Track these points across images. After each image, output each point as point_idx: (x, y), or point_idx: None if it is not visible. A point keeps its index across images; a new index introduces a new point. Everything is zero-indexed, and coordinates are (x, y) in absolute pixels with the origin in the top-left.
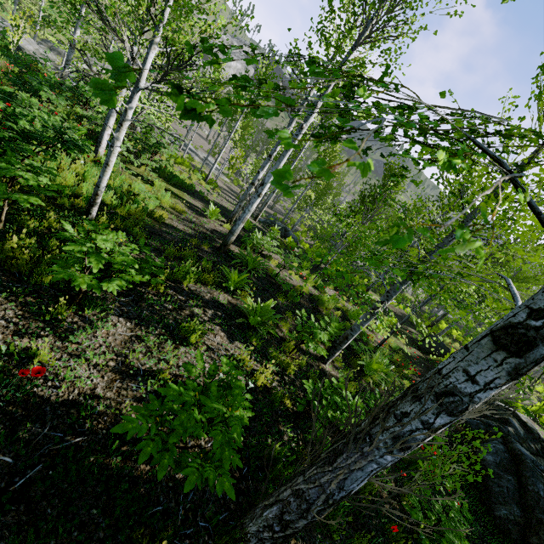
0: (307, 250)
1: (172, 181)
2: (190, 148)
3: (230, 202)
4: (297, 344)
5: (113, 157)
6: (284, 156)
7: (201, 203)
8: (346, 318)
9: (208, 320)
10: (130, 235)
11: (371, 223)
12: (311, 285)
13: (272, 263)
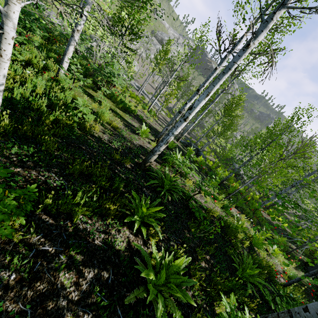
0: (211, 167)
1: (119, 105)
2: (145, 92)
3: (162, 126)
4: (208, 306)
5: (5, 44)
6: (219, 79)
7: (138, 124)
8: (251, 246)
9: (77, 301)
10: (38, 144)
11: (289, 160)
12: (219, 206)
13: (187, 182)
